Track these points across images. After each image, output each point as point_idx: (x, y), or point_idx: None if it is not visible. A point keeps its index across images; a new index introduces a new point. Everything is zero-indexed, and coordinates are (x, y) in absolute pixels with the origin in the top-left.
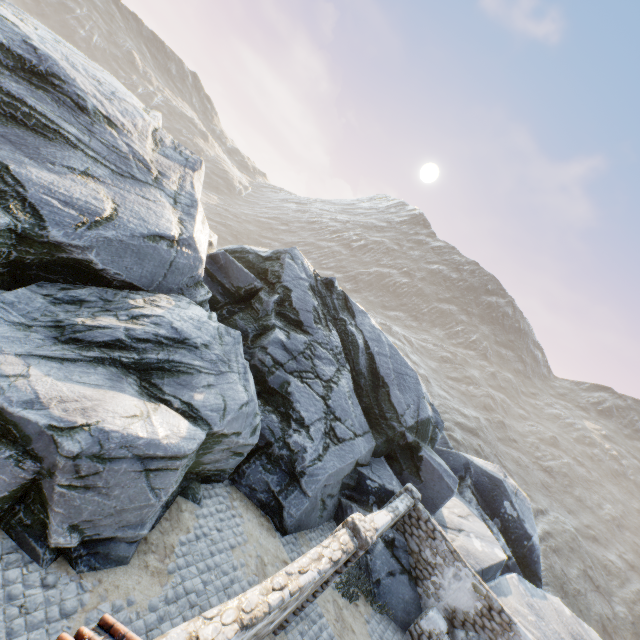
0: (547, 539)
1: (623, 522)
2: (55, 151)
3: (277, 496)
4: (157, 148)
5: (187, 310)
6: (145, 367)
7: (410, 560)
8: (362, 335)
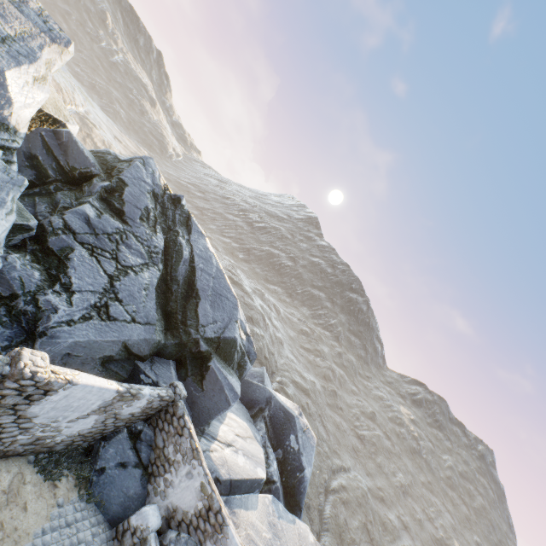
0: (341, 492)
1: (409, 490)
2: None
3: (0, 351)
4: None
5: None
6: None
7: (152, 455)
8: (191, 249)
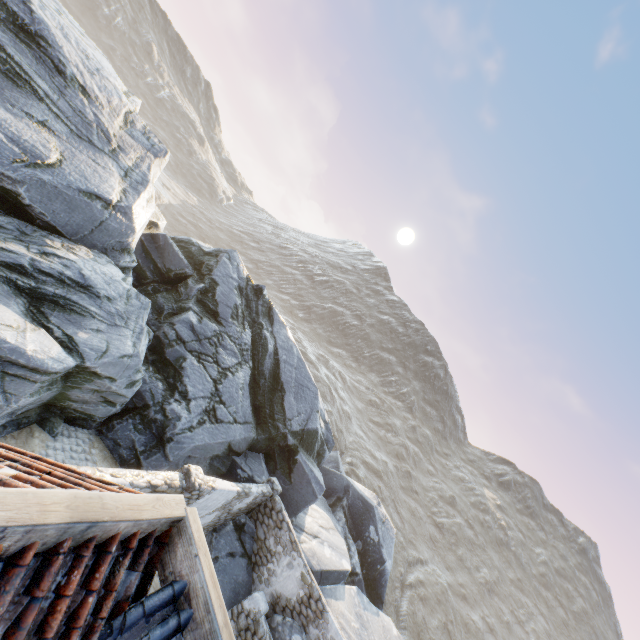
0: (418, 587)
1: (495, 588)
2: (20, 97)
3: (139, 455)
4: (126, 127)
5: (103, 266)
6: (39, 296)
7: (254, 546)
8: (274, 341)
